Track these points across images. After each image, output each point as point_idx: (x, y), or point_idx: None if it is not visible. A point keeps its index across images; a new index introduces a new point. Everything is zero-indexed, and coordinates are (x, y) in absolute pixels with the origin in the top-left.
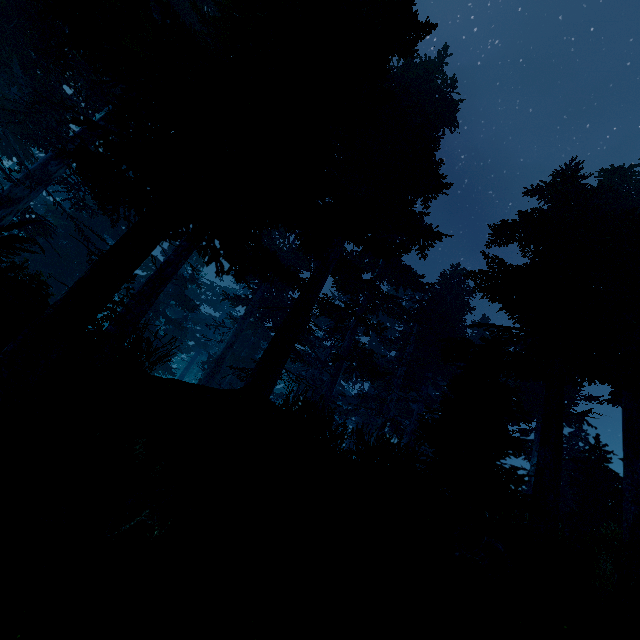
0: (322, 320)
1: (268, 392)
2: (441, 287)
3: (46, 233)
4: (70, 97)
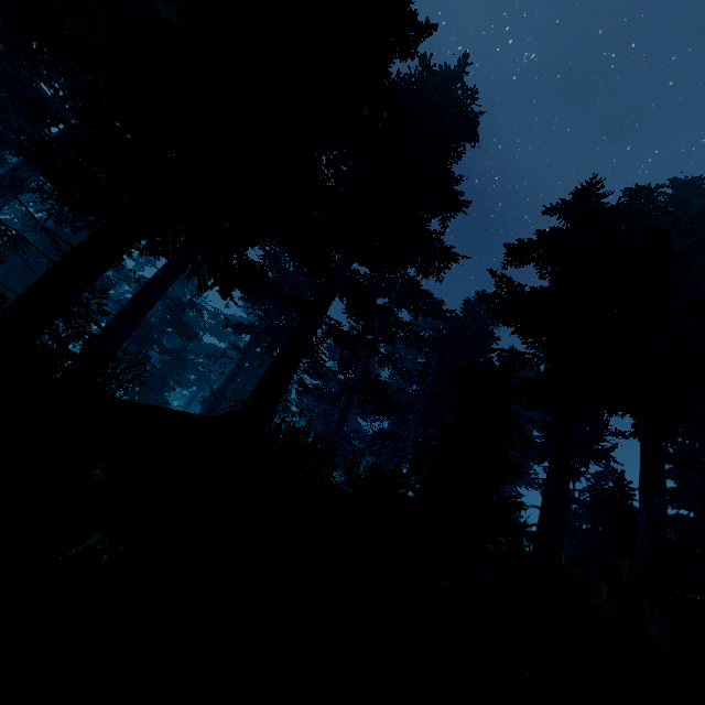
0: (338, 352)
1: (263, 423)
2: (465, 315)
3: (18, 247)
4: (51, 98)
